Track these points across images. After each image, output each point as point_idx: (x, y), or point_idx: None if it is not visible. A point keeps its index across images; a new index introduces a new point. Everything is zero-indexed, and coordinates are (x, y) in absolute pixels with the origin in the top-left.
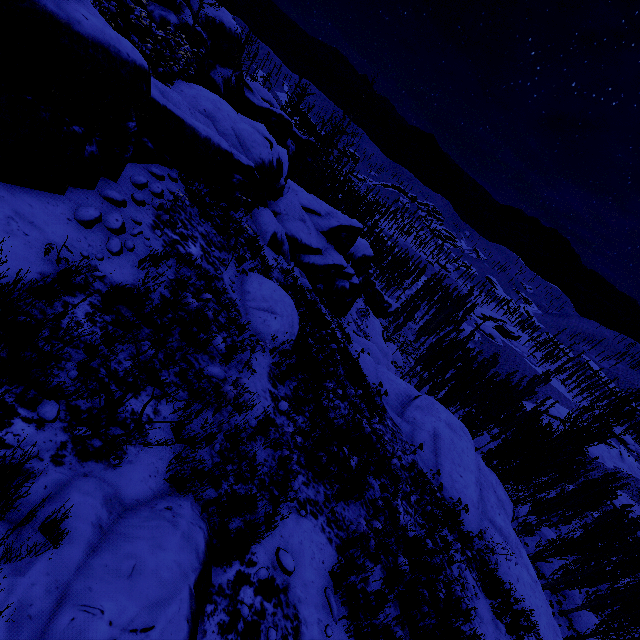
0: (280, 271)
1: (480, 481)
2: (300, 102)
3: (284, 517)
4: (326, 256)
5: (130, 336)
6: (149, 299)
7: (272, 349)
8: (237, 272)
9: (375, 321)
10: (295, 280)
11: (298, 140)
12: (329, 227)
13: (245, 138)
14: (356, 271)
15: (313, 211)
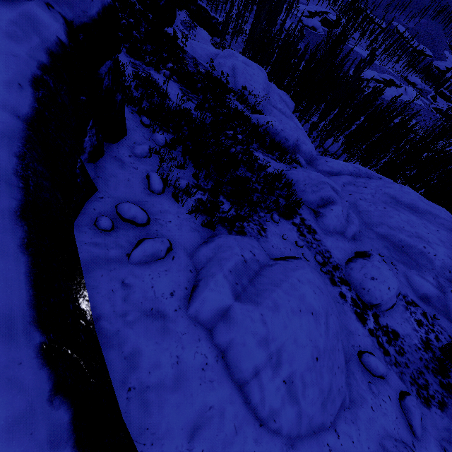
0: None
1: (268, 90)
2: None
3: None
4: None
5: None
6: None
7: None
8: None
9: (202, 32)
10: None
11: None
12: None
13: None
14: None
15: None
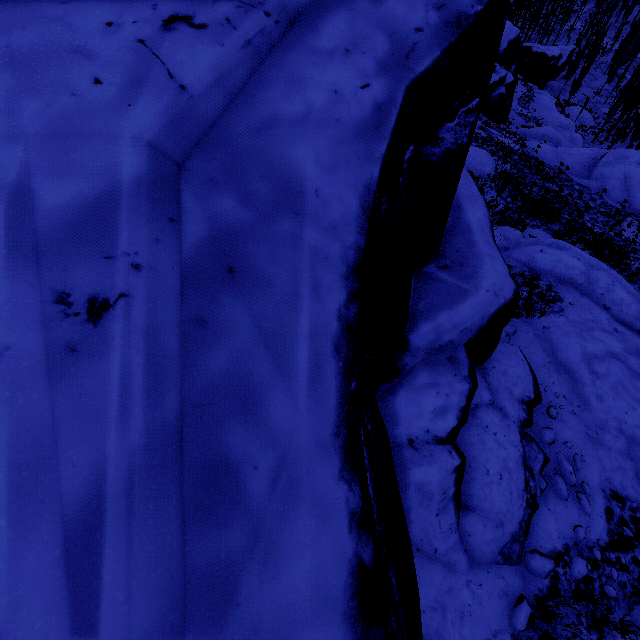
0: None
1: None
2: None
3: (527, 229)
4: None
5: None
6: None
7: (490, 181)
8: None
9: (543, 97)
10: None
11: None
12: None
13: None
14: (506, 65)
15: None
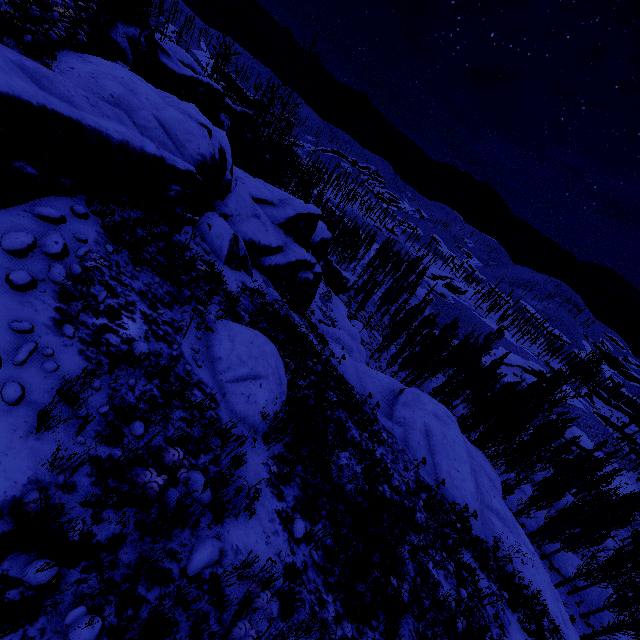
0: (245, 293)
1: (473, 467)
2: (225, 64)
3: None
4: (287, 252)
5: (38, 627)
6: (66, 522)
7: (265, 435)
8: (199, 330)
9: (339, 303)
10: (262, 297)
11: (233, 113)
12: (285, 218)
13: (175, 130)
14: (316, 257)
15: (265, 201)
